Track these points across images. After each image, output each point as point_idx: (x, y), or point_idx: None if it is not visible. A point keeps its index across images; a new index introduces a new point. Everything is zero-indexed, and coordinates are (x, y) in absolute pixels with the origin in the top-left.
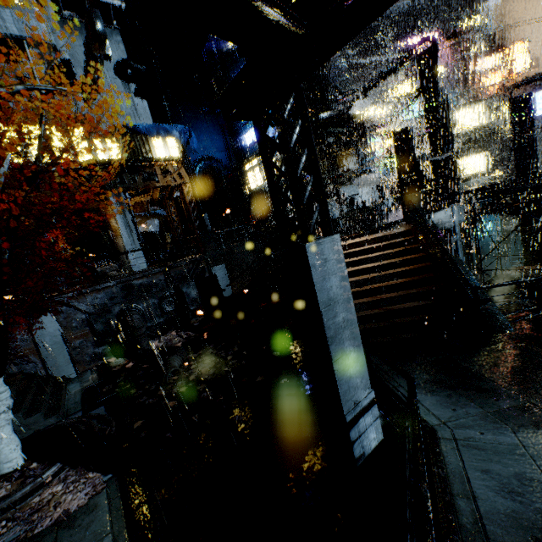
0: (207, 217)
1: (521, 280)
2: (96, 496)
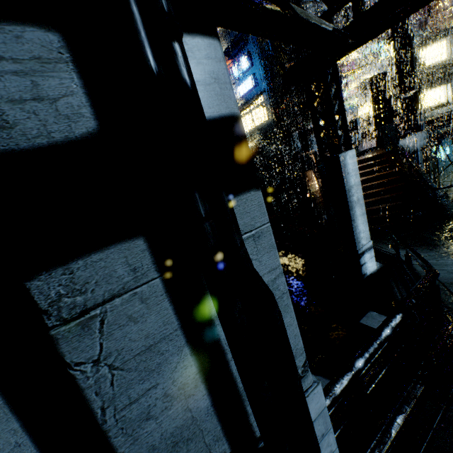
0: None
1: None
2: None
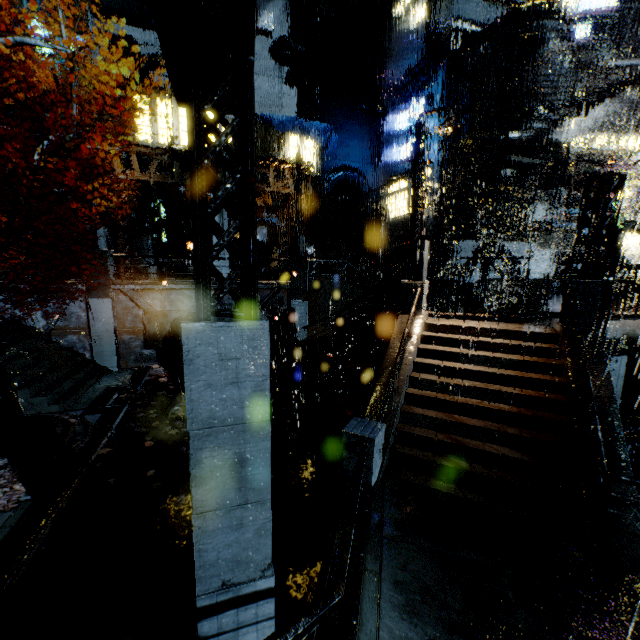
0: (303, 239)
1: None
2: (1, 514)
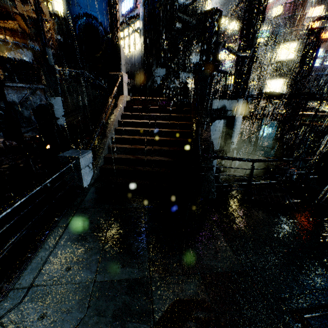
0: (49, 51)
1: (239, 158)
2: None
